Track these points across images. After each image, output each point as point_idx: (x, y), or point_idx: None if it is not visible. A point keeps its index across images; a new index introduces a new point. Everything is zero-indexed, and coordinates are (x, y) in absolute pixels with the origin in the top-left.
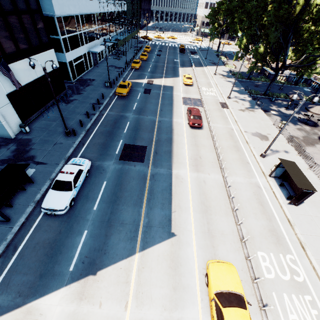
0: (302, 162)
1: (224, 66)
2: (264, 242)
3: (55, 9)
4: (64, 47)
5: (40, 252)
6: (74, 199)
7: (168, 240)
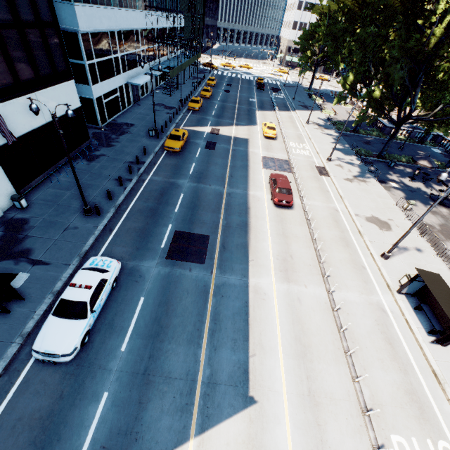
0: (443, 268)
1: (319, 111)
2: (399, 415)
3: (80, 22)
4: (91, 76)
5: (23, 437)
6: (90, 330)
7: (243, 411)
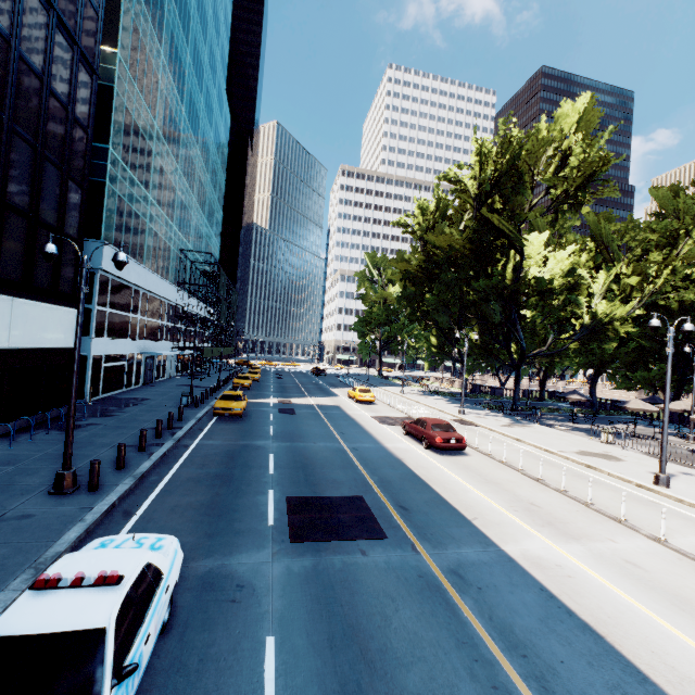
0: None
1: (406, 386)
2: None
3: (105, 261)
4: (96, 325)
5: None
6: None
7: None
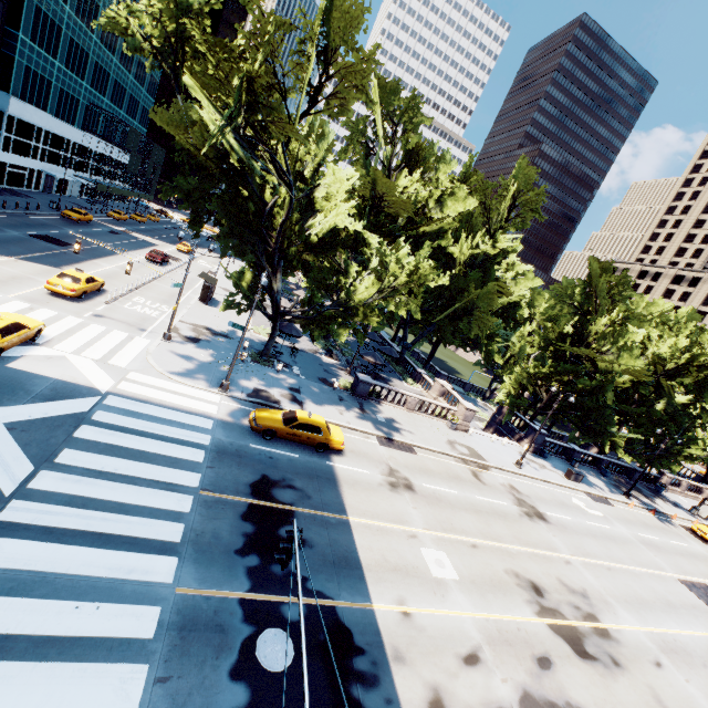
0: None
1: None
2: (151, 298)
3: (12, 108)
4: (4, 144)
5: None
6: None
7: (52, 267)
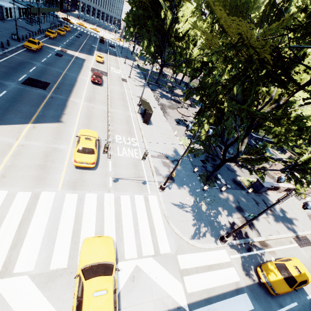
0: (161, 113)
1: (134, 61)
2: (122, 133)
3: None
4: None
5: None
6: None
7: (56, 123)
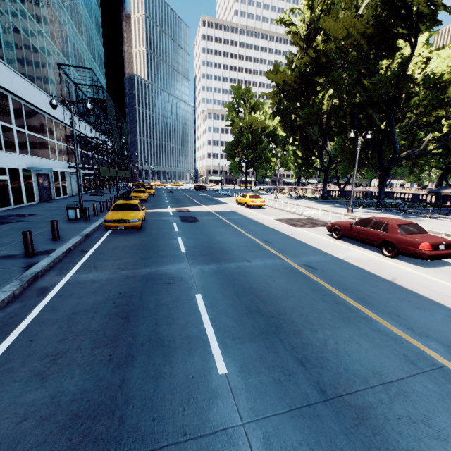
0: None
1: (272, 194)
2: None
3: None
4: None
5: None
6: None
7: None
